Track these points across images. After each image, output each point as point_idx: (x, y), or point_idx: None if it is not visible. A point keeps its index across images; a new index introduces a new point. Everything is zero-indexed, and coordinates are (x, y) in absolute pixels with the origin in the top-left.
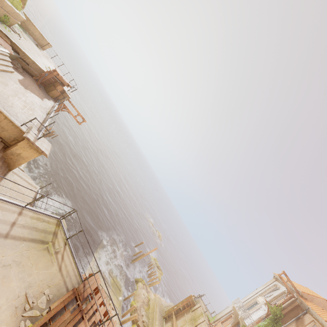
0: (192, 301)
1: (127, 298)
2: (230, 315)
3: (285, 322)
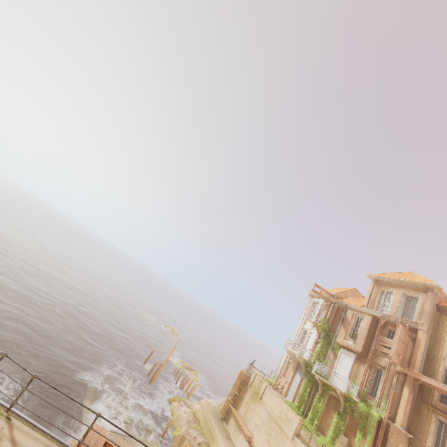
0: (245, 375)
1: (165, 432)
2: (288, 362)
3: (335, 331)
